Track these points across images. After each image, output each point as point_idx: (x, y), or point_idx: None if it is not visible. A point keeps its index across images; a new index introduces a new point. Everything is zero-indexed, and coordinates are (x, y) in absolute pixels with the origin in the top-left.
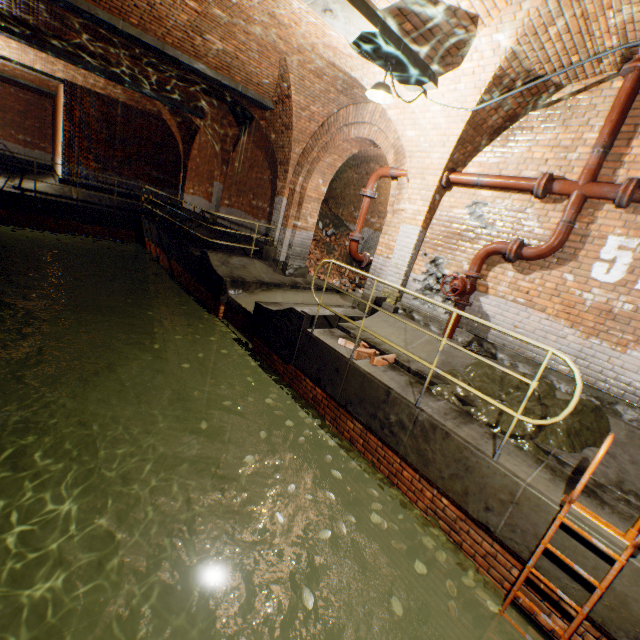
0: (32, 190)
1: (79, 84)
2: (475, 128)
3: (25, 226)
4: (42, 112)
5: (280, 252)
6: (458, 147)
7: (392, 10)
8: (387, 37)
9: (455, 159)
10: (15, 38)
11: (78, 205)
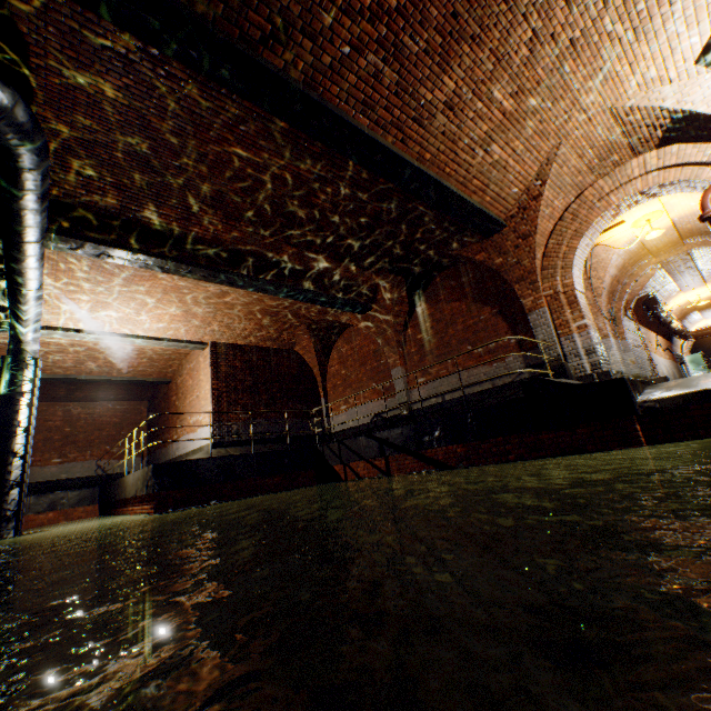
0: (198, 458)
1: (222, 341)
2: None
3: (201, 505)
4: (137, 416)
5: (580, 365)
6: None
7: None
8: None
9: None
10: (224, 277)
11: (255, 454)
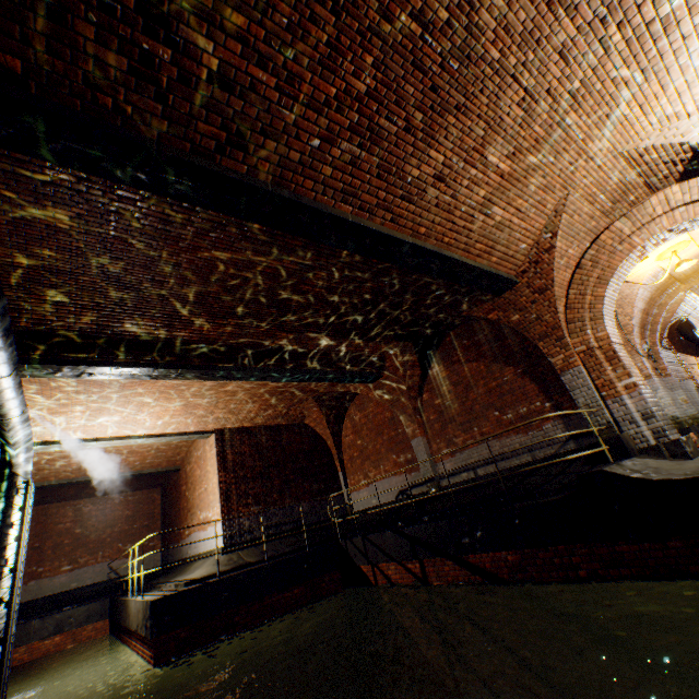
0: (205, 576)
1: (227, 426)
2: None
3: (210, 642)
4: (150, 505)
5: (639, 433)
6: None
7: None
8: None
9: None
10: (217, 373)
11: (268, 564)
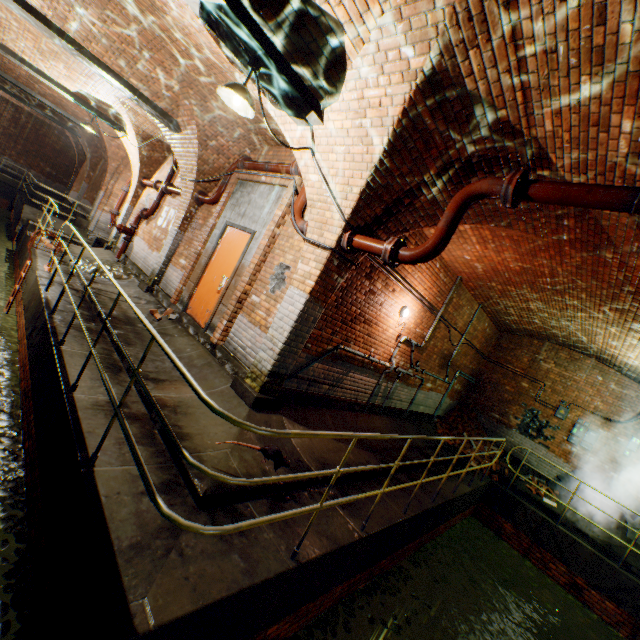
0: None
1: (1, 94)
2: (149, 159)
3: None
4: None
5: (91, 224)
6: (144, 166)
7: (79, 94)
8: (83, 104)
9: (146, 173)
10: None
11: None
